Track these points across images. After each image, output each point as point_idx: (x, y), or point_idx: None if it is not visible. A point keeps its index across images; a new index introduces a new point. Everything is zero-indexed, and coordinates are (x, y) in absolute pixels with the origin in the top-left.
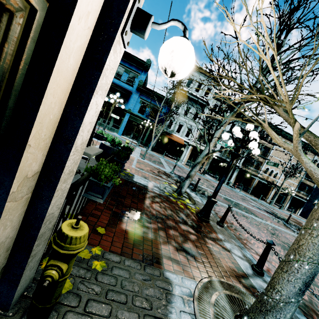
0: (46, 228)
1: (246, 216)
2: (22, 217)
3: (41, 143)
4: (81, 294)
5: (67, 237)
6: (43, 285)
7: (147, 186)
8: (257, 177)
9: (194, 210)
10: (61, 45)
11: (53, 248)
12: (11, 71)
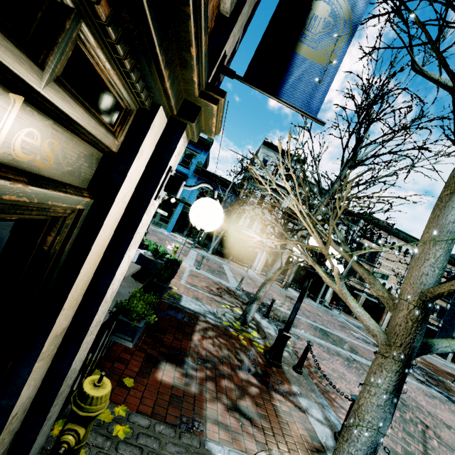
0: (66, 385)
1: (342, 355)
2: (44, 374)
3: (73, 302)
4: None
5: (88, 396)
6: (59, 452)
7: (198, 313)
8: (364, 292)
9: (262, 348)
10: (100, 228)
11: (73, 409)
12: (58, 253)
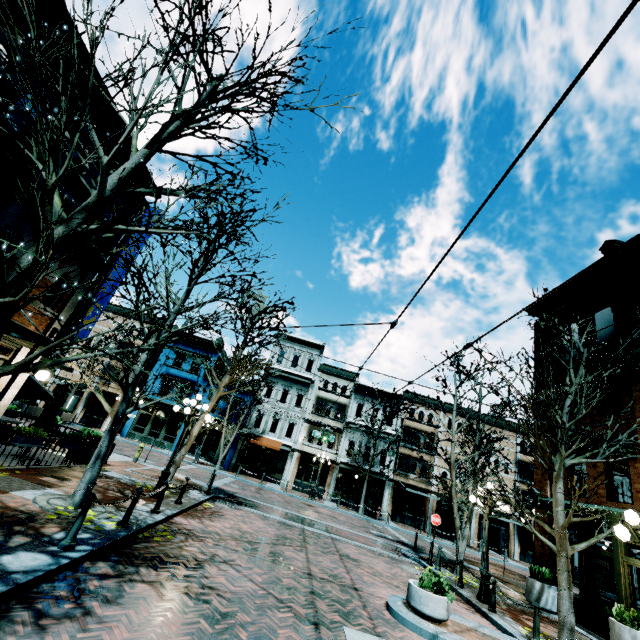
0: None
1: (288, 524)
2: None
3: None
4: None
5: None
6: None
7: (114, 477)
8: (432, 492)
9: None
10: None
11: None
12: None
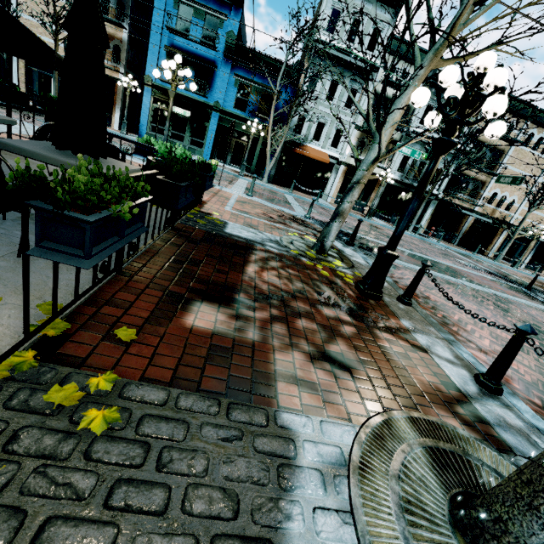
0: None
1: (453, 283)
2: None
3: None
4: (29, 506)
5: None
6: None
7: (253, 241)
8: (474, 212)
9: (351, 279)
10: None
11: None
12: None
